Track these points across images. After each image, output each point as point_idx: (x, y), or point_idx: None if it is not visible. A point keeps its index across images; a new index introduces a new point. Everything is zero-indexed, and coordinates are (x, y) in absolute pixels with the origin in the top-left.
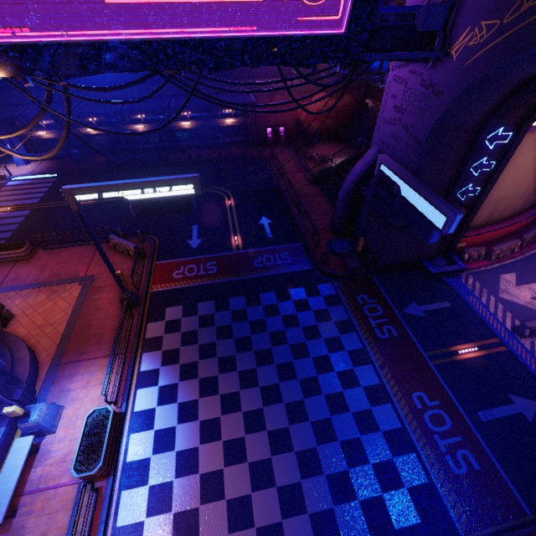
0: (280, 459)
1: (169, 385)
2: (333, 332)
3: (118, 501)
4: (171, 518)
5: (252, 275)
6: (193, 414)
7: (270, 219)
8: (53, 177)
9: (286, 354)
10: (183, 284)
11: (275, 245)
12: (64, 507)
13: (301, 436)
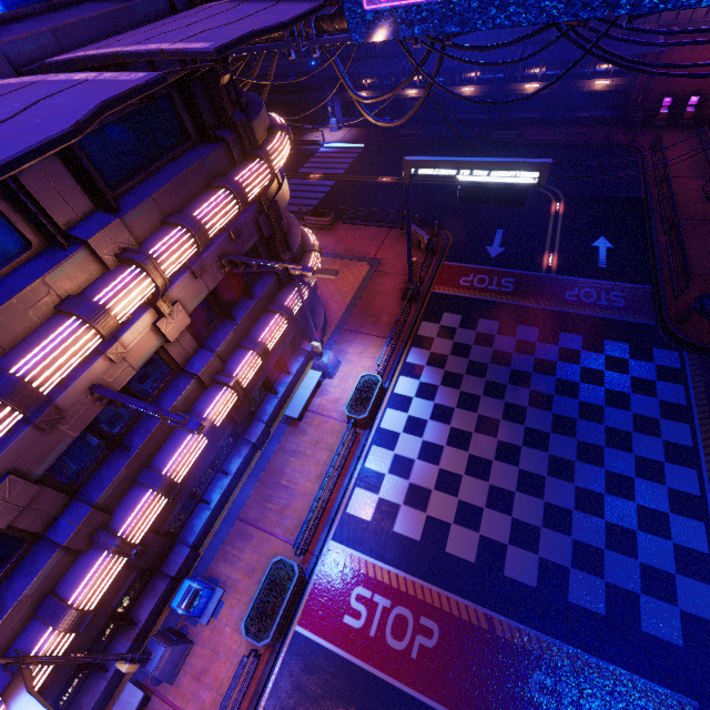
0: (524, 498)
1: (430, 384)
2: (652, 412)
3: (369, 450)
4: (407, 484)
5: (557, 307)
6: (447, 418)
7: (612, 243)
8: (359, 148)
9: (571, 409)
10: (468, 293)
11: (605, 279)
12: (332, 433)
13: (558, 492)
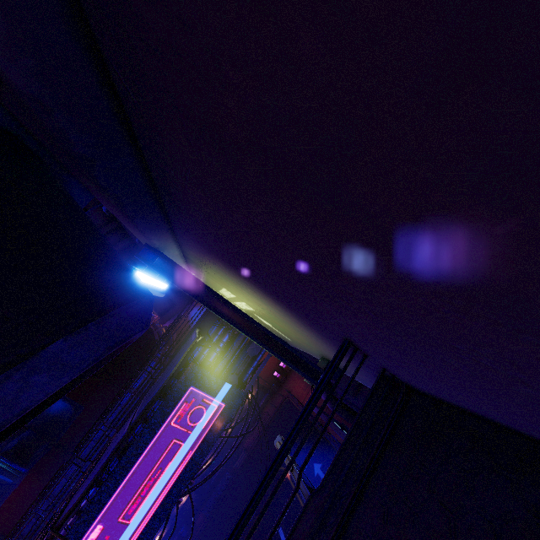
0: None
1: None
2: None
3: None
4: None
5: None
6: None
7: (319, 462)
8: None
9: None
10: None
11: None
12: None
13: None
